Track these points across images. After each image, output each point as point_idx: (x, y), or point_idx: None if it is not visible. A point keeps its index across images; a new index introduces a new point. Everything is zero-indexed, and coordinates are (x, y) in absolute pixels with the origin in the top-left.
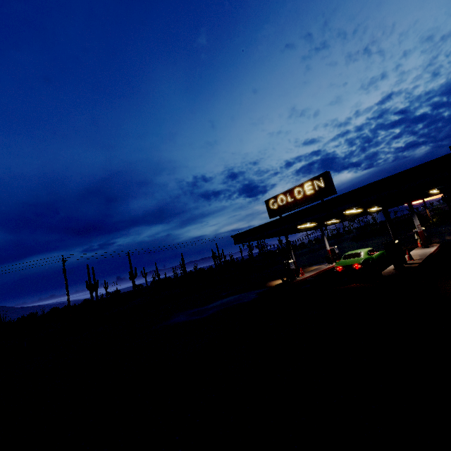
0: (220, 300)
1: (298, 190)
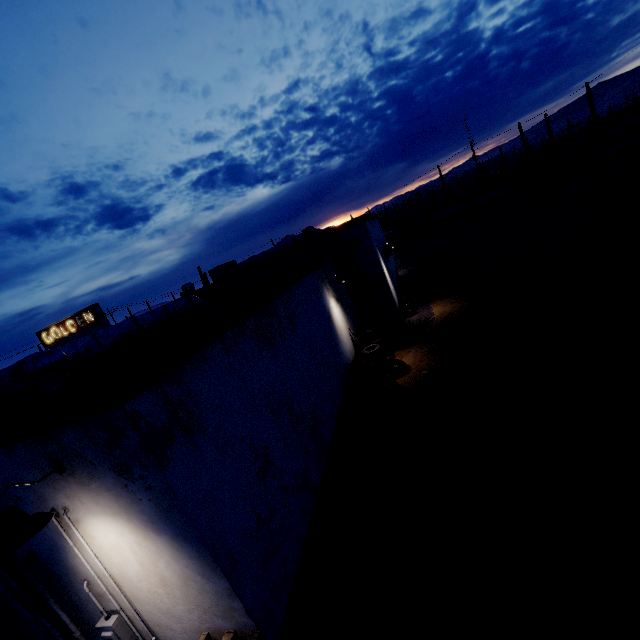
0: None
1: (71, 323)
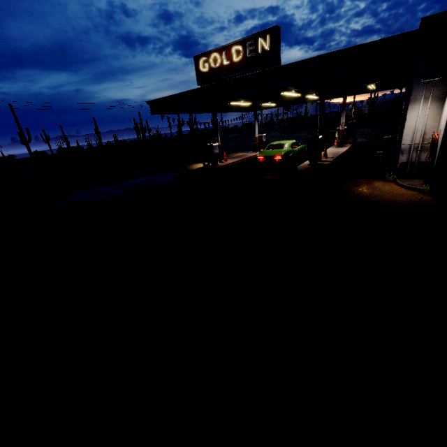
0: (133, 180)
1: (237, 49)
